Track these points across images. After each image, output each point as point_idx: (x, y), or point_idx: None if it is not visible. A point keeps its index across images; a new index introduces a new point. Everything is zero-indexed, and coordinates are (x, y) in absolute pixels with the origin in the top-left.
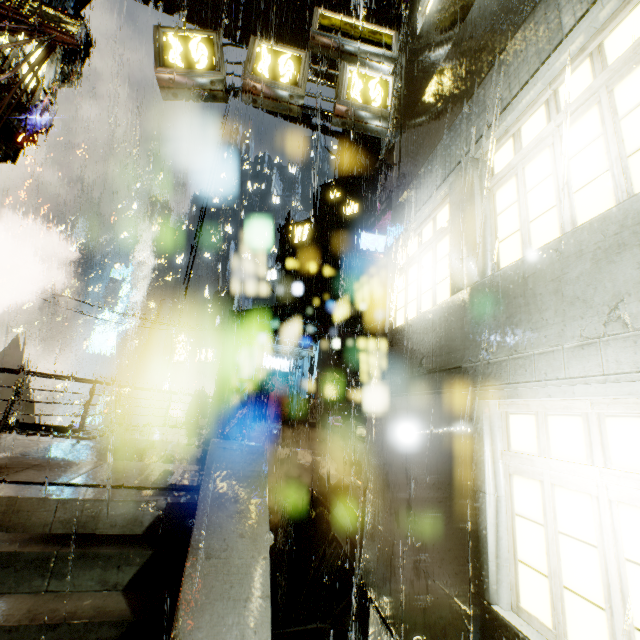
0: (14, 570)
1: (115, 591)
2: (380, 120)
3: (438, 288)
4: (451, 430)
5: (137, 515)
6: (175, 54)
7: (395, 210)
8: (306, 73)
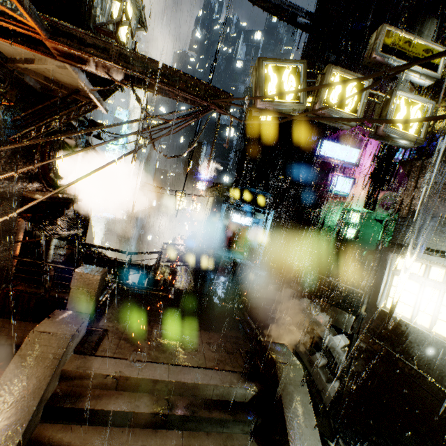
0: (210, 423)
1: (247, 434)
2: (410, 142)
3: (438, 322)
4: (432, 417)
5: (245, 394)
6: (272, 86)
7: (403, 221)
8: (365, 102)
